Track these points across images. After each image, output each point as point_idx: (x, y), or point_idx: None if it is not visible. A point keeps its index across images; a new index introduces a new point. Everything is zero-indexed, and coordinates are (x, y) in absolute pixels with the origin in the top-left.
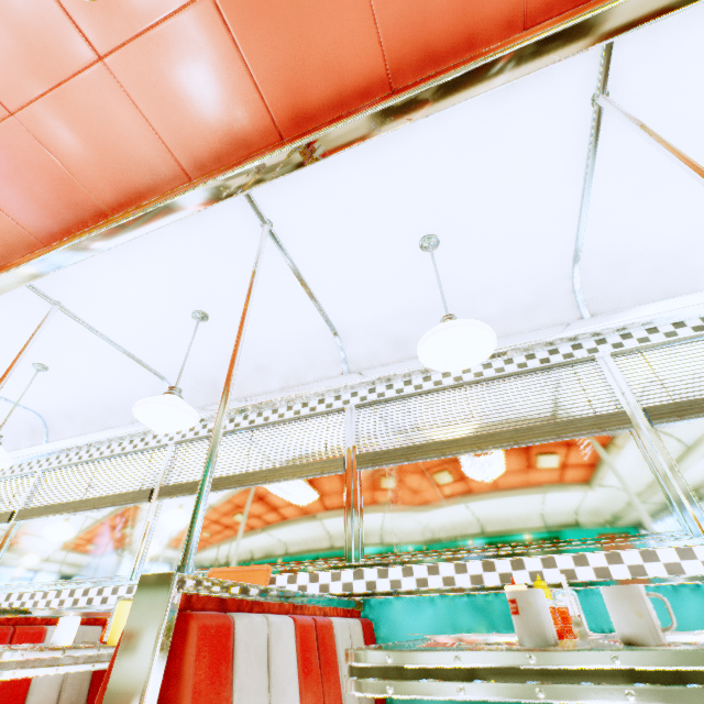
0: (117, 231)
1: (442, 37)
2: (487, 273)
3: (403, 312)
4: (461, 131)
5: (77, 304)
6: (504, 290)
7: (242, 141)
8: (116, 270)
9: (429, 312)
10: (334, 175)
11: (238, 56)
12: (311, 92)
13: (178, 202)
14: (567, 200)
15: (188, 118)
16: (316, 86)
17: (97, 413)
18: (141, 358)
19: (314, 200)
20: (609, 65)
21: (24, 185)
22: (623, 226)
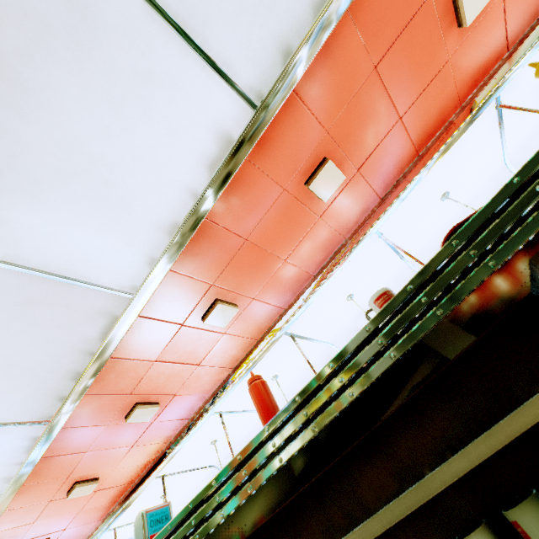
0: (328, 279)
1: (434, 128)
2: (470, 191)
3: (436, 233)
4: (451, 150)
5: (298, 328)
6: (479, 192)
7: (365, 210)
8: (318, 299)
9: (449, 225)
10: (406, 198)
11: (365, 183)
12: (390, 176)
13: (353, 250)
14: (495, 143)
15: (347, 216)
16: (392, 173)
17: (299, 387)
18: (320, 339)
19: (398, 213)
20: (499, 96)
21: (282, 286)
22: (520, 134)
